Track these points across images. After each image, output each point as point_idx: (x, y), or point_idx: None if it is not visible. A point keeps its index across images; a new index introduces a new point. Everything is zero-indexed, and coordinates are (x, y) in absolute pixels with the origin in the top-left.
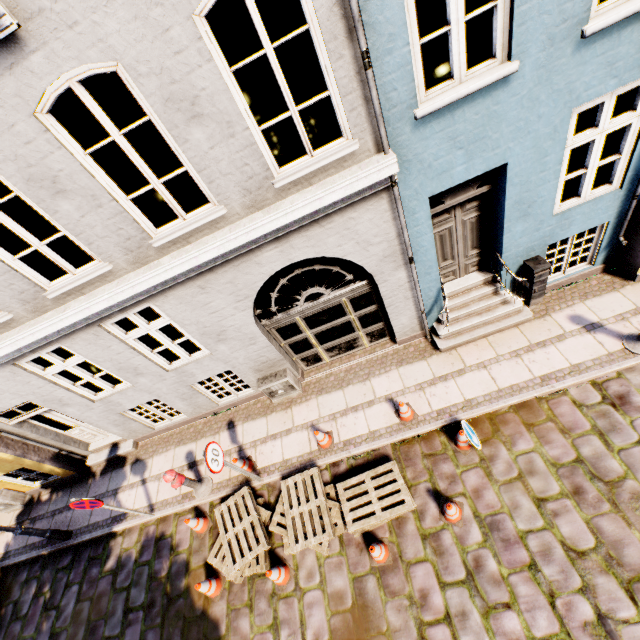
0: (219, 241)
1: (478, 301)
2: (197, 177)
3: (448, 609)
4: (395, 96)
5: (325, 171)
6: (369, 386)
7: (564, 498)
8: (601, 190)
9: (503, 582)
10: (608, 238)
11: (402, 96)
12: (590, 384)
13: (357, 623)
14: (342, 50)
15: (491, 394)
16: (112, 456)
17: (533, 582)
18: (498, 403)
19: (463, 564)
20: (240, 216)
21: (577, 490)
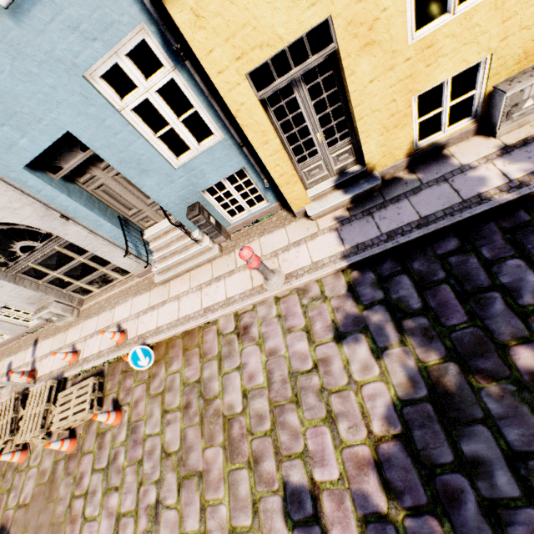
0: None
1: (177, 241)
2: None
3: (89, 488)
4: None
5: None
6: (113, 313)
7: (178, 411)
8: (208, 141)
9: (122, 472)
10: (260, 180)
11: None
12: (234, 315)
13: (45, 492)
14: None
15: (172, 323)
16: None
17: (136, 473)
18: (172, 331)
19: (108, 456)
20: None
21: (187, 405)
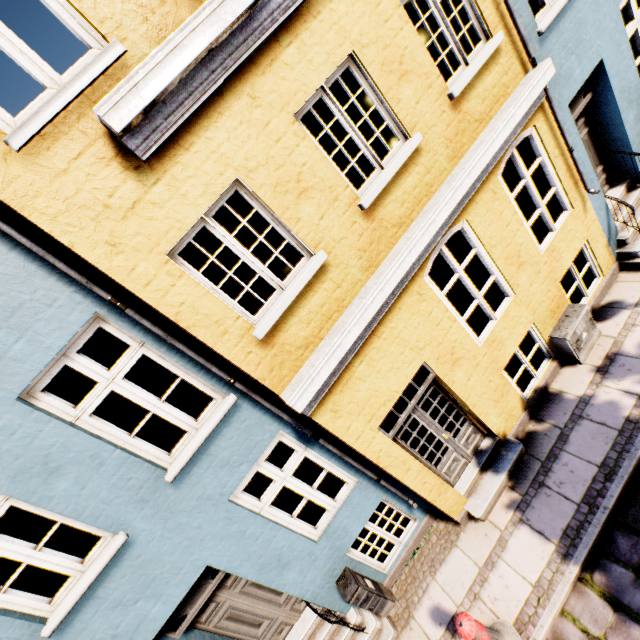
0: None
1: None
2: None
3: None
4: None
5: None
6: None
7: None
8: (343, 492)
9: None
10: (402, 502)
11: (15, 634)
12: None
13: None
14: None
15: None
16: None
17: None
18: None
19: None
20: None
21: None
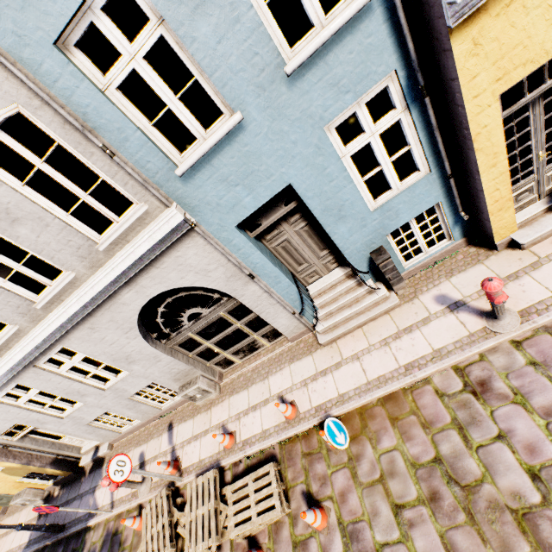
0: (75, 297)
1: (345, 294)
2: (42, 257)
3: None
4: (152, 166)
5: (133, 230)
6: (267, 384)
7: (420, 505)
8: (411, 178)
9: None
10: (451, 215)
11: (158, 164)
12: (453, 370)
13: None
14: (90, 149)
15: (361, 387)
16: (95, 457)
17: None
18: (365, 397)
19: None
20: (88, 275)
21: (434, 496)
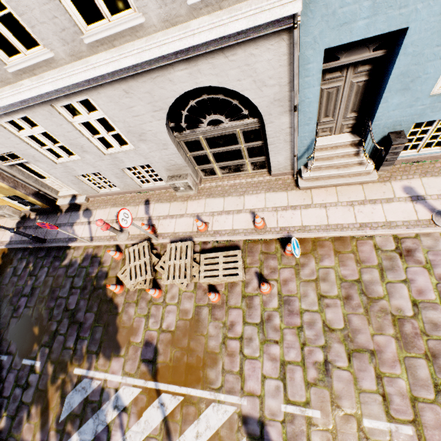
0: (136, 49)
1: (341, 158)
2: None
3: (243, 334)
4: None
5: None
6: (242, 200)
7: (337, 299)
8: None
9: (279, 331)
10: None
11: None
12: (392, 237)
13: (191, 327)
14: None
15: (321, 226)
16: (72, 203)
17: (296, 335)
18: (323, 233)
19: (260, 316)
20: (156, 29)
21: (348, 297)
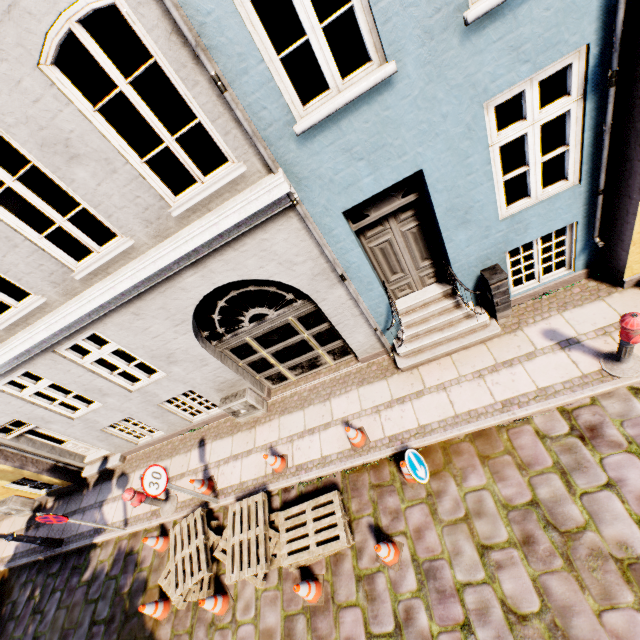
0: (130, 271)
1: (439, 316)
2: (97, 212)
3: None
4: (267, 115)
5: (220, 196)
6: (328, 407)
7: (511, 548)
8: (555, 187)
9: None
10: (583, 240)
11: (275, 114)
12: (558, 411)
13: None
14: (195, 77)
15: (447, 420)
16: (102, 469)
17: None
18: (452, 431)
19: (393, 614)
20: (149, 246)
21: (527, 539)
